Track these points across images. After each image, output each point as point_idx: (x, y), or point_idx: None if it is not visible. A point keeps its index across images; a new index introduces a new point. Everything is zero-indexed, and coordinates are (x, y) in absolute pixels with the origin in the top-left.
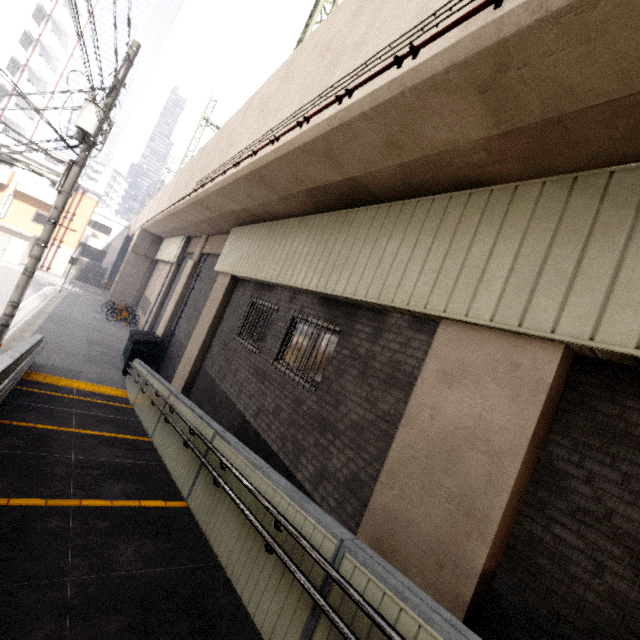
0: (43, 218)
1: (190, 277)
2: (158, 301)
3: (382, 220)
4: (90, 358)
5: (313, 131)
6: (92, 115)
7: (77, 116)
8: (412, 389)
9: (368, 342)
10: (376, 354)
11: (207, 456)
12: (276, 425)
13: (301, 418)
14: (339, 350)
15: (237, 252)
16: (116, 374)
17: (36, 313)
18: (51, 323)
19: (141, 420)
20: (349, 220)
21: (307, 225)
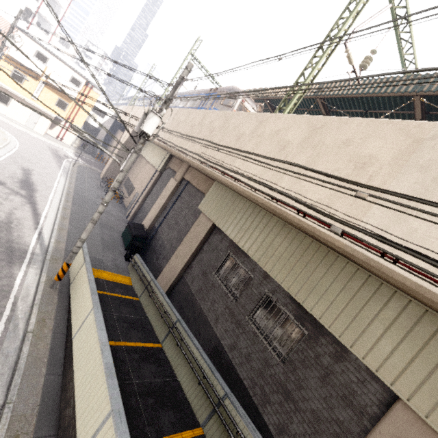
0: (63, 104)
1: (172, 193)
2: (143, 195)
3: (360, 283)
4: (105, 243)
5: (346, 247)
6: (154, 123)
7: (144, 122)
8: (364, 419)
9: (330, 359)
10: (336, 372)
11: (219, 408)
12: (247, 368)
13: (269, 377)
14: (305, 347)
15: (220, 208)
16: (122, 259)
17: (66, 194)
18: (76, 205)
19: (149, 319)
20: (329, 259)
21: (289, 233)
